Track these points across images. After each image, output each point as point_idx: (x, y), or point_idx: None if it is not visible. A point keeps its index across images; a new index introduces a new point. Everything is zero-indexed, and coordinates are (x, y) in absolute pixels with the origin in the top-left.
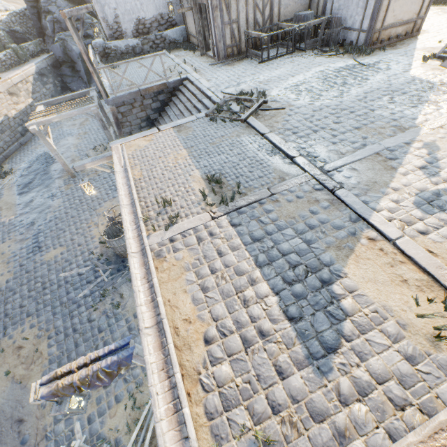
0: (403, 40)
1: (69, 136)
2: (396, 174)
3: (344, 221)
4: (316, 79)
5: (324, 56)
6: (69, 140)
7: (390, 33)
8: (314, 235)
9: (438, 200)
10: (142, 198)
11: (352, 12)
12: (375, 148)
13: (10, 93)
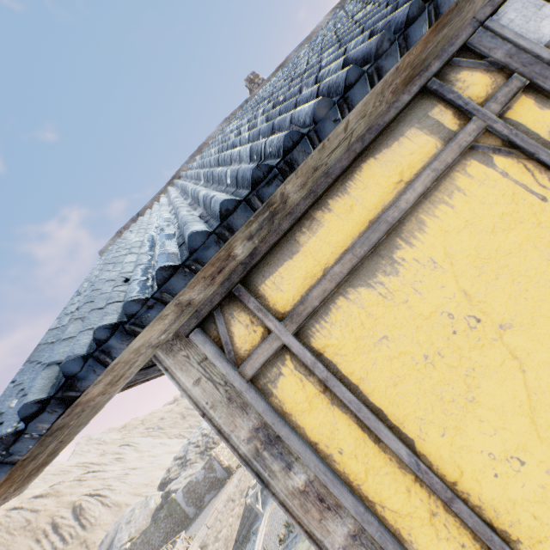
0: None
1: None
2: None
3: None
4: None
5: None
6: None
7: None
8: None
9: None
10: (262, 548)
11: None
12: None
13: None
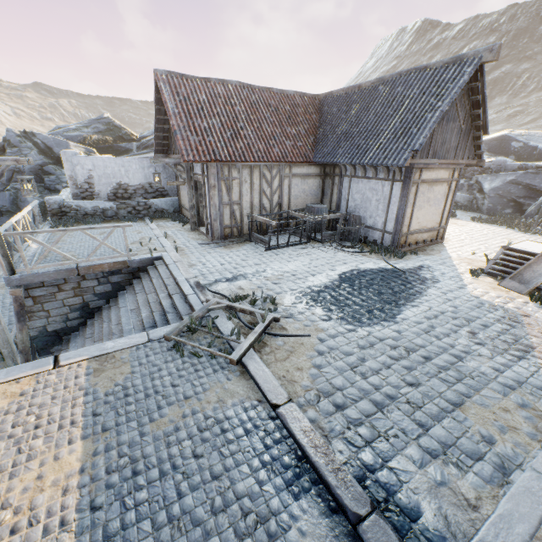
0: (429, 245)
1: None
2: None
3: None
4: (347, 283)
5: (347, 252)
6: None
7: (417, 238)
8: None
9: None
10: None
11: (371, 213)
12: (535, 486)
13: None
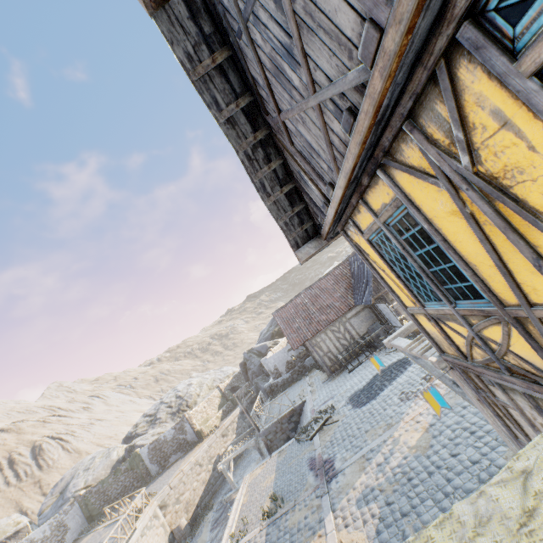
0: None
1: (253, 461)
2: (362, 474)
3: (316, 522)
4: (372, 381)
5: (388, 353)
6: (252, 466)
7: None
8: (296, 536)
9: (370, 494)
10: (239, 519)
11: (394, 319)
12: (364, 450)
13: (223, 435)
